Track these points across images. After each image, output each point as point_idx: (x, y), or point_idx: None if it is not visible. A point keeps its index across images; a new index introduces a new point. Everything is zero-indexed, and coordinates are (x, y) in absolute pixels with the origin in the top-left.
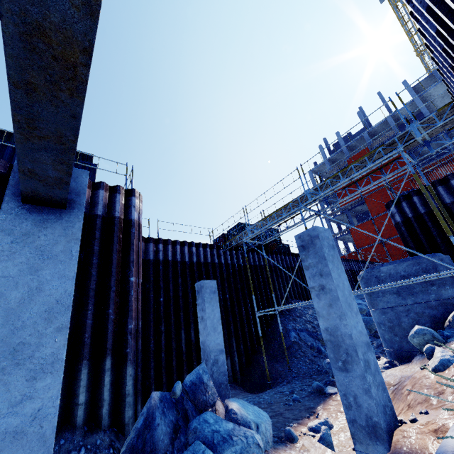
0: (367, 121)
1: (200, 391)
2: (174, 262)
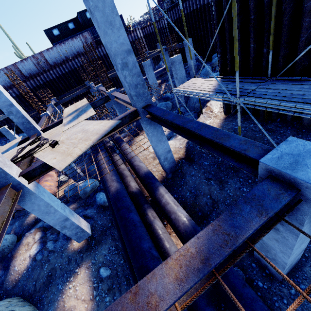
0: None
1: (161, 65)
2: (148, 34)
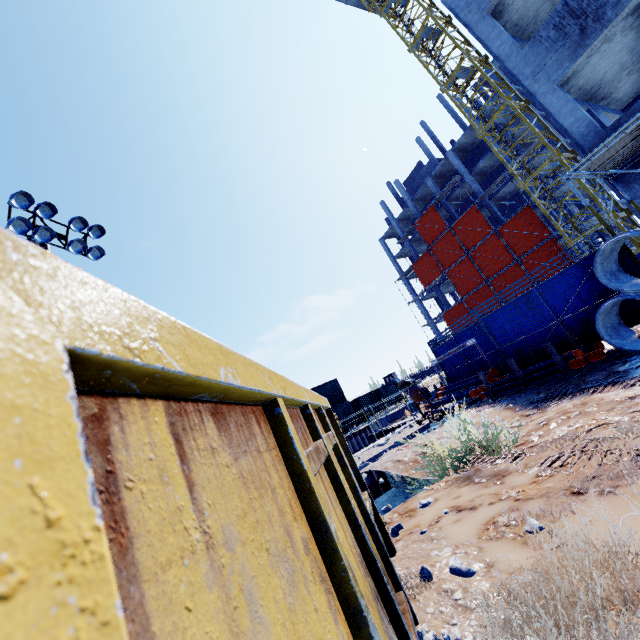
0: (436, 142)
1: None
2: None
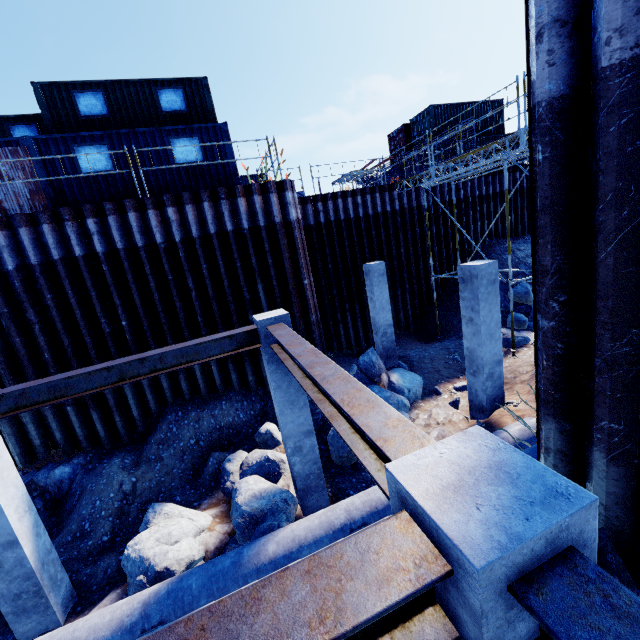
0: None
1: (370, 367)
2: (337, 221)
